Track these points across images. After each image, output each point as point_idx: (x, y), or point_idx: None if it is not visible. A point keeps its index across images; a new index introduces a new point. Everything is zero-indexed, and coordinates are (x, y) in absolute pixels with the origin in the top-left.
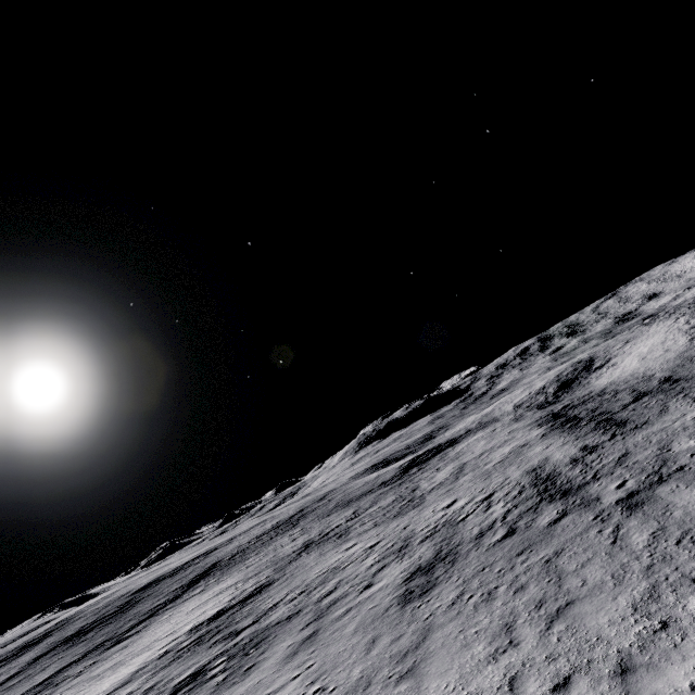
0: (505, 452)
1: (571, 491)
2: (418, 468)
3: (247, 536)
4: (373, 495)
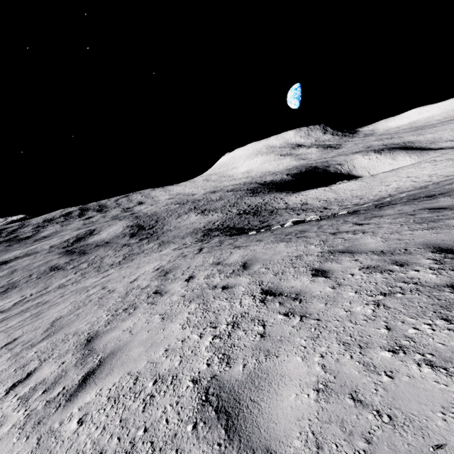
0: (41, 263)
1: (61, 268)
2: None
3: None
4: None
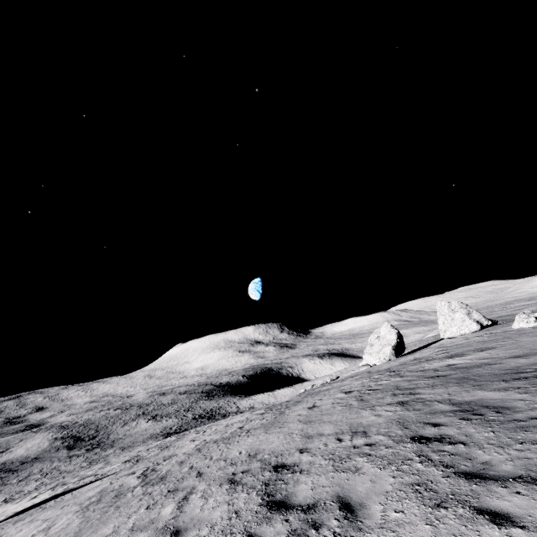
0: None
1: (0, 484)
2: None
3: None
4: None
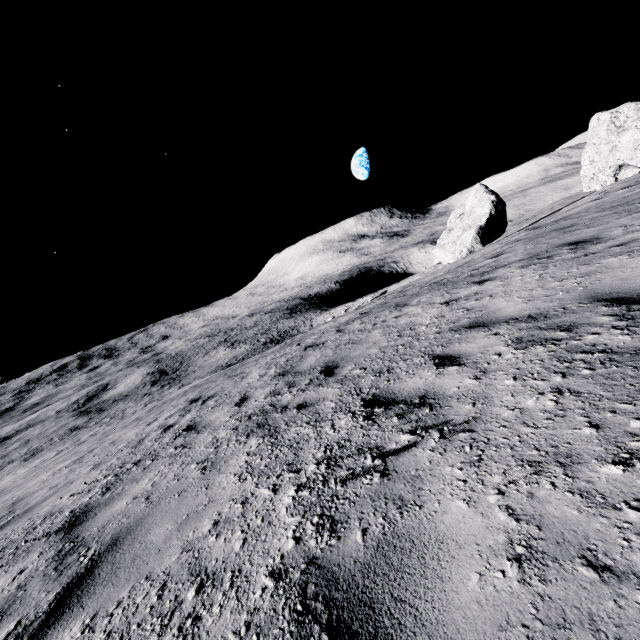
0: (56, 428)
1: (83, 427)
2: None
3: None
4: None
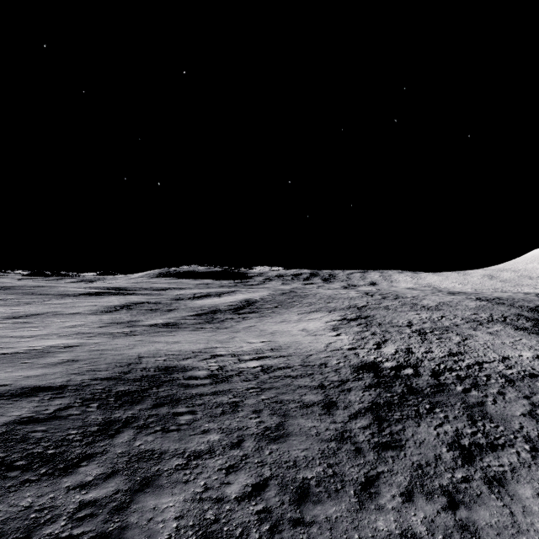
0: (88, 304)
1: (15, 318)
2: (86, 296)
3: None
4: (42, 296)
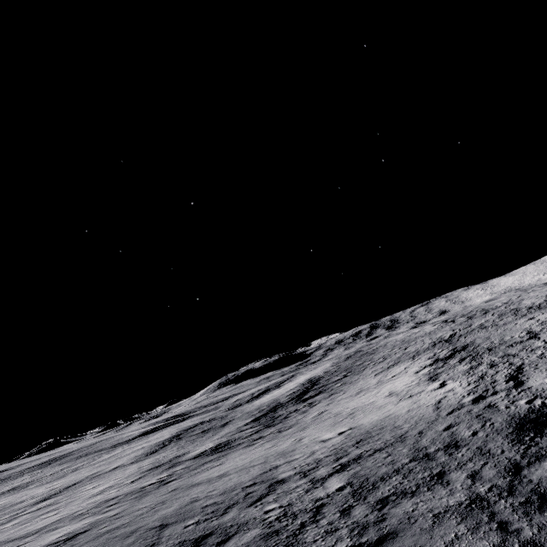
0: (136, 449)
1: (45, 500)
2: (140, 438)
3: (28, 465)
4: (94, 454)
